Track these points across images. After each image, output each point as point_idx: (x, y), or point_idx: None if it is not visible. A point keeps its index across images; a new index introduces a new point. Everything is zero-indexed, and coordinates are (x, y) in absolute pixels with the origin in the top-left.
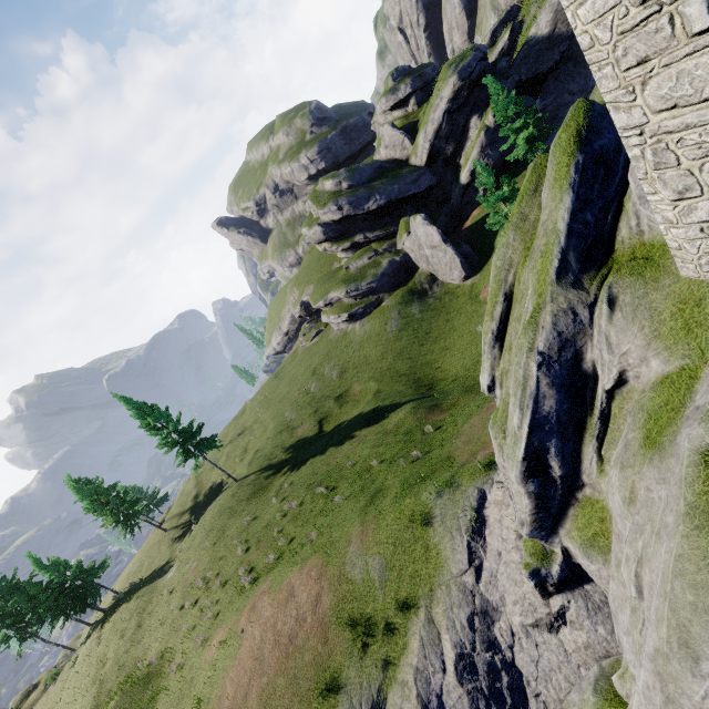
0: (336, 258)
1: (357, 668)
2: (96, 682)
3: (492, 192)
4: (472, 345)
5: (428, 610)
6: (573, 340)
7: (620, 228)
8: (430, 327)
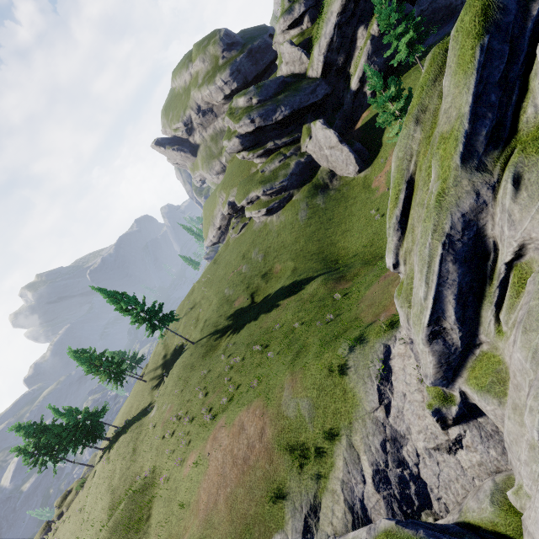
0: (252, 164)
1: (296, 481)
2: (110, 490)
3: (380, 93)
4: (367, 226)
5: (348, 438)
6: (475, 220)
7: (525, 108)
8: (332, 214)
